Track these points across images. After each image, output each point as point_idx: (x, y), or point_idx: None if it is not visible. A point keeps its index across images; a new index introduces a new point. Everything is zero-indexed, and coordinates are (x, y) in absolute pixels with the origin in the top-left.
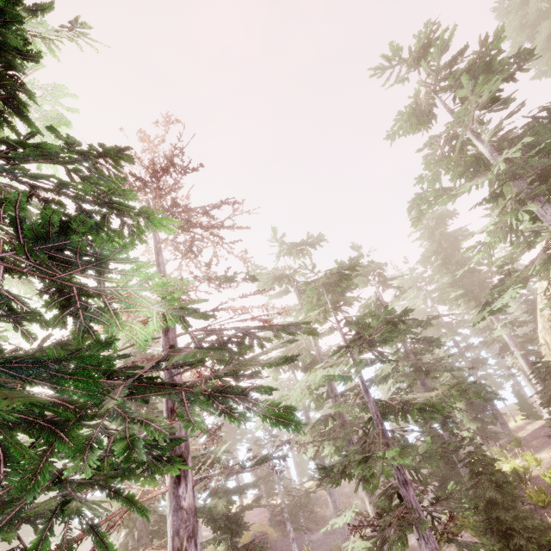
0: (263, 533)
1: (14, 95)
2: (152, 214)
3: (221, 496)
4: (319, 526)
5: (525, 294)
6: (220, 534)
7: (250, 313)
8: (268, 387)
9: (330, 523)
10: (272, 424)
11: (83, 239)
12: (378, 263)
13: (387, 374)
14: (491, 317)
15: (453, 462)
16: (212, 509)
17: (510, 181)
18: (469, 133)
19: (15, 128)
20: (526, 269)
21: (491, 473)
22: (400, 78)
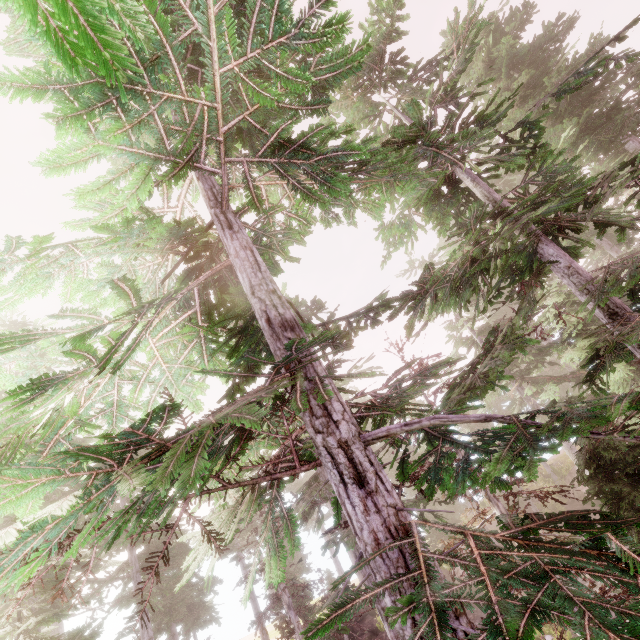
0: None
1: None
2: None
3: None
4: None
5: None
6: None
7: None
8: None
9: None
10: None
11: None
12: (379, 1)
13: (462, 279)
14: None
15: None
16: None
17: None
18: None
19: None
20: None
21: None
22: None
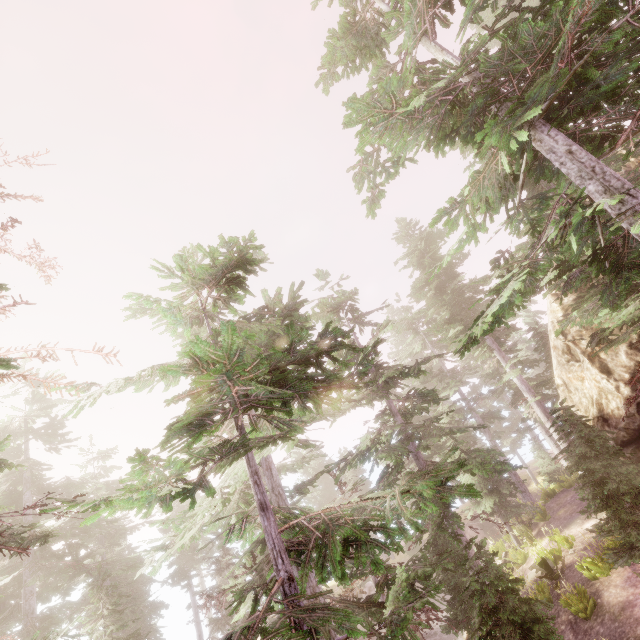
0: None
1: None
2: None
3: None
4: None
5: (533, 328)
6: None
7: None
8: None
9: None
10: None
11: None
12: (346, 291)
13: (368, 449)
14: (497, 357)
15: None
16: None
17: (495, 100)
18: (431, 47)
19: None
20: (533, 258)
21: (512, 610)
22: None
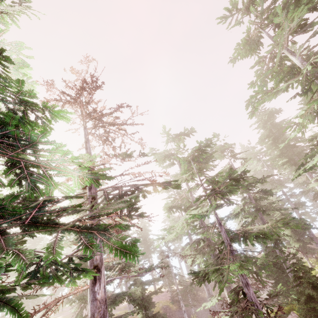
0: (168, 306)
1: None
2: (53, 108)
3: (138, 285)
4: (201, 303)
5: None
6: (138, 308)
7: (144, 176)
8: (126, 225)
9: (202, 305)
10: (116, 254)
11: (16, 129)
12: (229, 144)
13: (238, 213)
14: (306, 175)
15: (283, 268)
16: (132, 293)
17: (316, 79)
18: (285, 51)
19: None
20: None
21: (308, 278)
22: (237, 21)
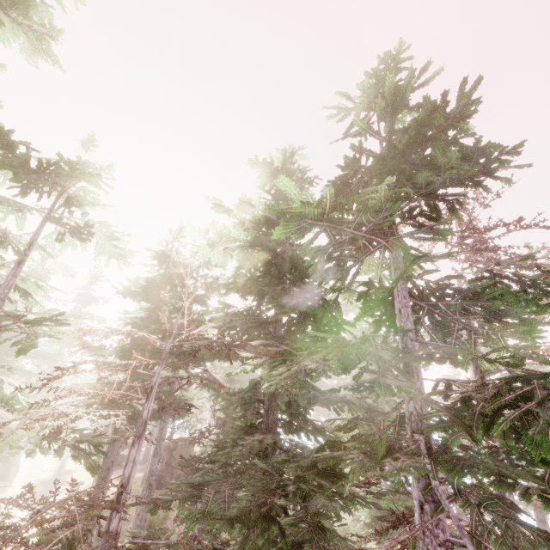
0: None
1: (456, 199)
2: None
3: None
4: None
5: None
6: None
7: (549, 354)
8: None
9: None
10: None
11: (502, 304)
12: None
13: None
14: None
15: None
16: None
17: None
18: None
19: (439, 216)
20: None
21: None
22: None
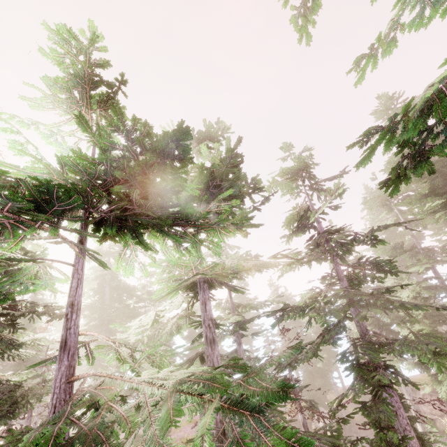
0: None
1: None
2: None
3: None
4: None
5: None
6: None
7: None
8: None
9: None
10: None
11: None
12: (300, 156)
13: (309, 306)
14: None
15: None
16: None
17: None
18: None
19: None
20: None
21: None
22: None
